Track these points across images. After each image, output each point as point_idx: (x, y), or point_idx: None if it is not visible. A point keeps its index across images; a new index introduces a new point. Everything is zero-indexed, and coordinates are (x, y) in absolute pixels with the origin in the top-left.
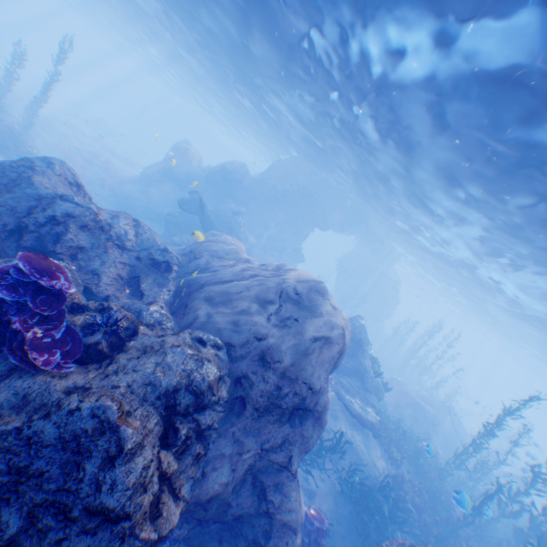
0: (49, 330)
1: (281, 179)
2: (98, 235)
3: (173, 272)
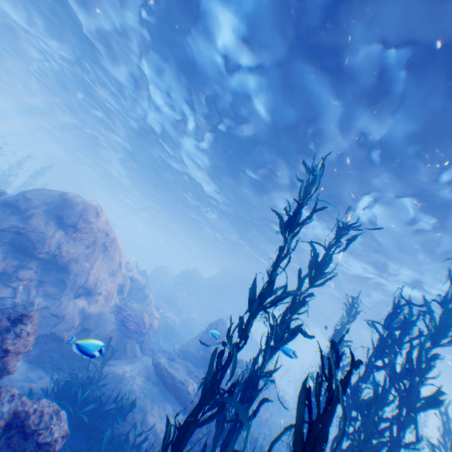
0: None
1: (222, 273)
2: None
3: None
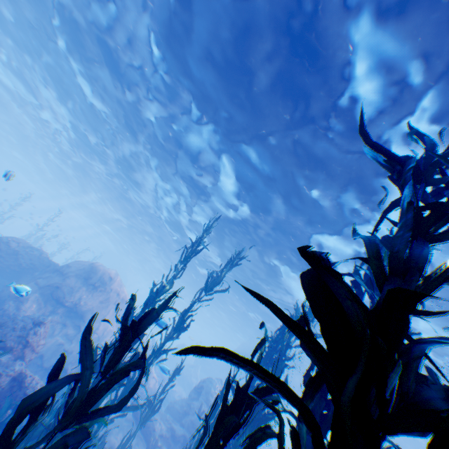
0: None
1: (240, 350)
2: None
3: None
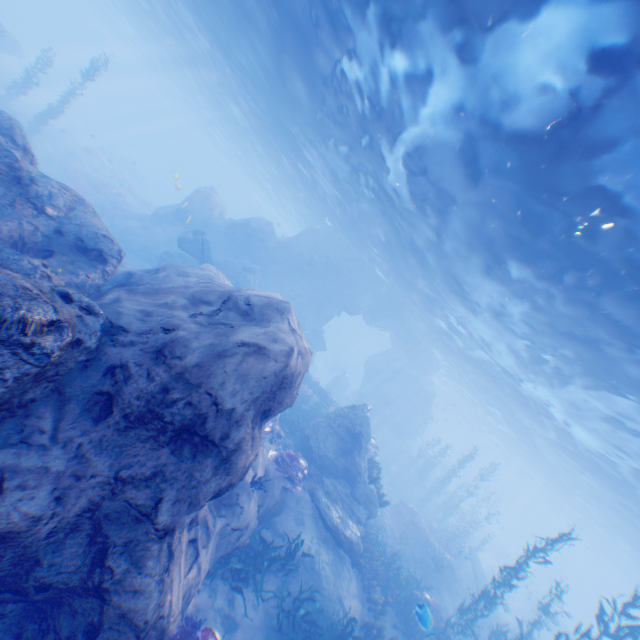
0: None
1: (310, 246)
2: (10, 184)
3: (109, 265)
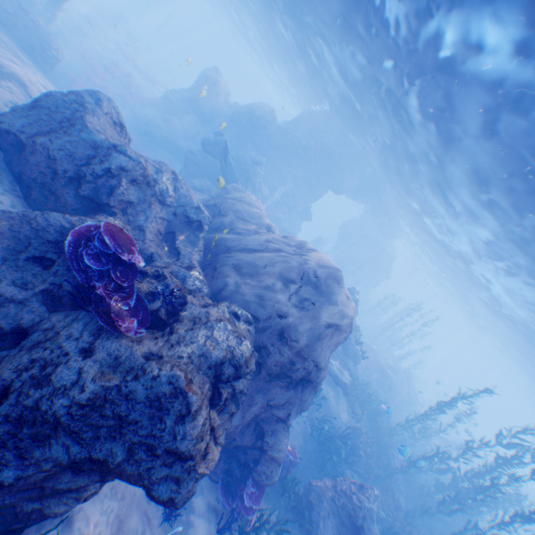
0: (124, 298)
1: (307, 132)
2: (144, 190)
3: (204, 232)
